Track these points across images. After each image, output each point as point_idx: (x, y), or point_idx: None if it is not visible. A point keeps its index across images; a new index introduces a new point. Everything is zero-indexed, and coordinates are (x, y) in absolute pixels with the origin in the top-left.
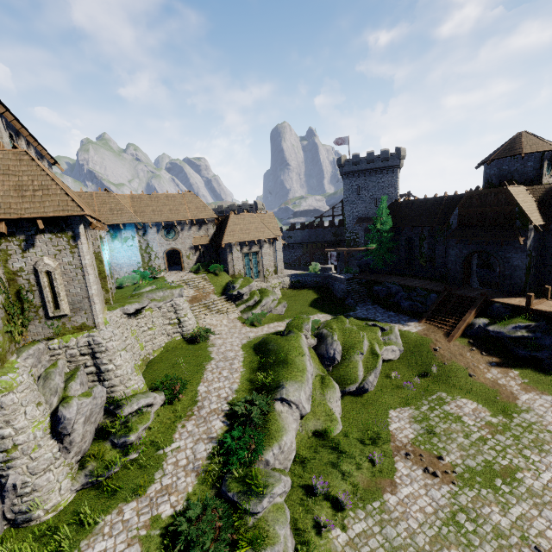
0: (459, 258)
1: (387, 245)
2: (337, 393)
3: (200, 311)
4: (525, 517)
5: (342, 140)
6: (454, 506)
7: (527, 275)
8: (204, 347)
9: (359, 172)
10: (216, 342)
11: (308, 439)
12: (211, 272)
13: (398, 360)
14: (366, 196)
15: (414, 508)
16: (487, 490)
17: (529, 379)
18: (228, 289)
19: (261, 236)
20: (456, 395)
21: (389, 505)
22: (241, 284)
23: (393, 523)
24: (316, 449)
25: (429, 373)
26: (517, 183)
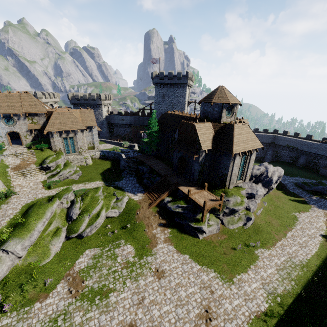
0: (177, 158)
1: (155, 140)
2: (60, 239)
3: (17, 177)
4: (90, 319)
5: (156, 60)
6: (64, 311)
7: (200, 175)
8: (1, 204)
9: (163, 84)
10: (12, 201)
11: (21, 268)
12: (39, 149)
13: (117, 217)
14: (167, 100)
15: (43, 311)
16: (88, 302)
17: (173, 234)
18: (44, 162)
19: (75, 128)
20: (128, 242)
21: (33, 309)
22: (51, 160)
23: (26, 320)
24: (21, 275)
25: (127, 227)
26: (210, 119)
